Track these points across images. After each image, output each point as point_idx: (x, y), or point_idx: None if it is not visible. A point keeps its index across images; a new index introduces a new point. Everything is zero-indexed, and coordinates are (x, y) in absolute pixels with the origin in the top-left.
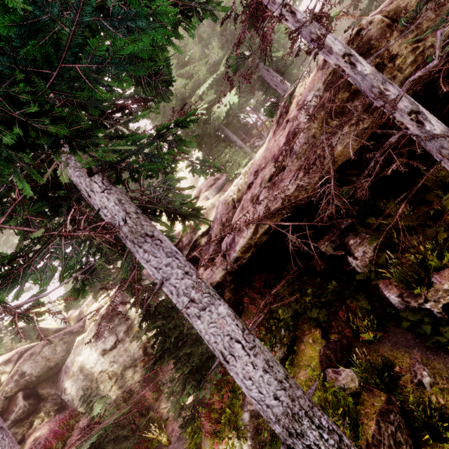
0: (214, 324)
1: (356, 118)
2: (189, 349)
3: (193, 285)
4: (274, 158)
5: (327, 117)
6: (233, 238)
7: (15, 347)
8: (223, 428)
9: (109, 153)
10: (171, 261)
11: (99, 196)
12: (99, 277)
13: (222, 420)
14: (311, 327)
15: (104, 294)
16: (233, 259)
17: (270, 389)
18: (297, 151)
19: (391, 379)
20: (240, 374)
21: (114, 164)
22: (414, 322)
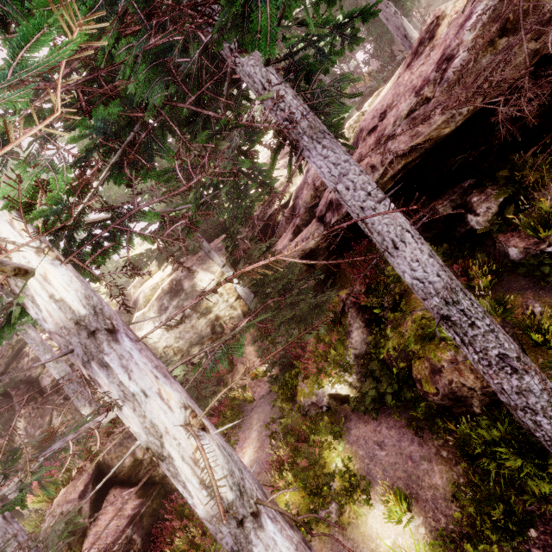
0: (388, 216)
1: (530, 36)
2: (297, 298)
3: (369, 182)
4: (415, 91)
5: (495, 35)
6: None
7: None
8: (328, 366)
9: (317, 28)
10: (348, 158)
11: (277, 88)
12: (219, 209)
13: (328, 359)
14: None
15: (169, 265)
16: (346, 211)
17: (434, 269)
18: (451, 78)
19: (502, 313)
20: (408, 258)
21: (288, 56)
22: (532, 268)
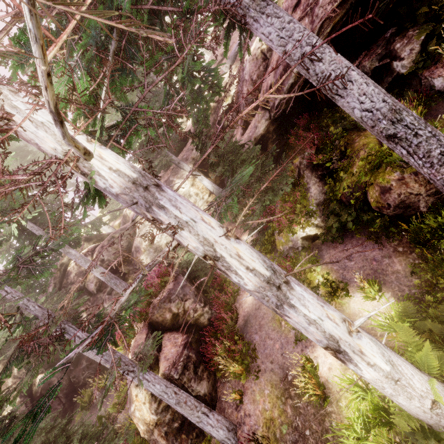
0: (334, 61)
1: None
2: (262, 171)
3: (313, 36)
4: None
5: None
6: (286, 67)
7: (84, 249)
8: (297, 217)
9: None
10: (292, 19)
11: None
12: (187, 110)
13: (296, 212)
14: (359, 134)
15: None
16: (287, 89)
17: (379, 98)
18: None
19: None
20: (356, 94)
21: None
22: None
